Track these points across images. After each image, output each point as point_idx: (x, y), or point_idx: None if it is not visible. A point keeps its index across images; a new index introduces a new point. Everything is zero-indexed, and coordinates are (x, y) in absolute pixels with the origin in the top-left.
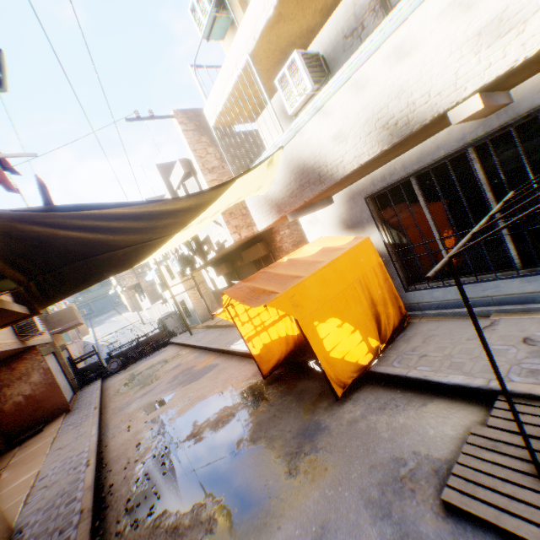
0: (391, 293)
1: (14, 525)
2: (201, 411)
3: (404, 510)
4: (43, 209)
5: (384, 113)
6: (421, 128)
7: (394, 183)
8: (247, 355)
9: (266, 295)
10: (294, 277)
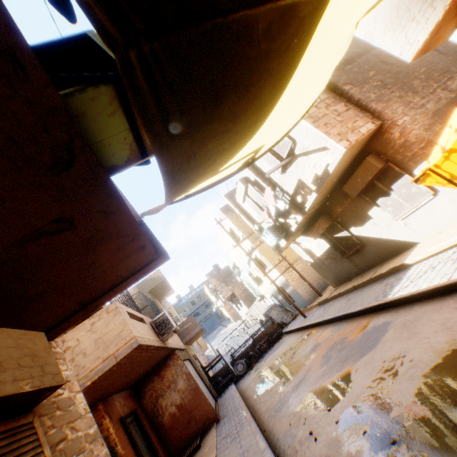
0: None
1: None
2: None
3: None
4: None
5: None
6: None
7: None
8: (444, 289)
9: None
10: None
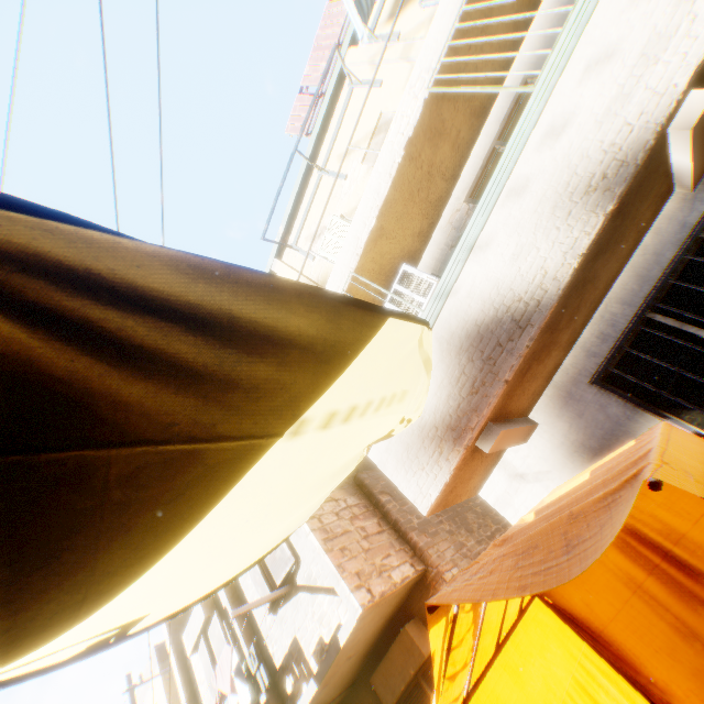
0: None
1: None
2: None
3: None
4: None
5: (574, 182)
6: (644, 162)
7: (627, 329)
8: None
9: (594, 516)
10: (613, 476)
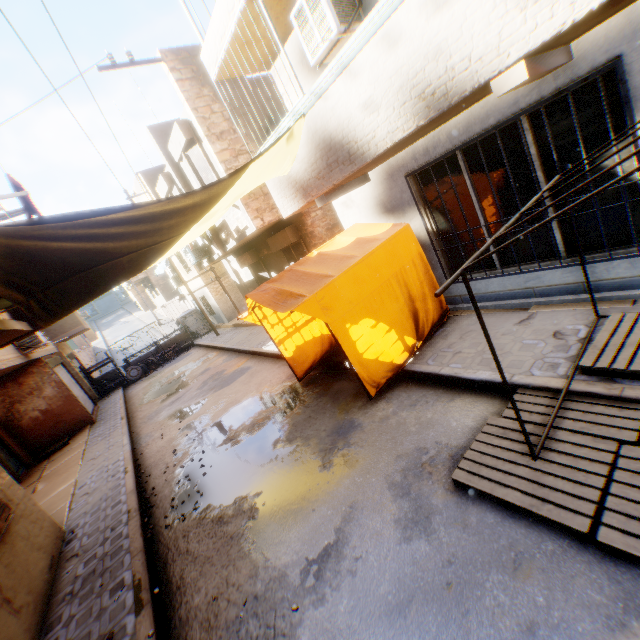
0: (432, 286)
1: (65, 528)
2: (235, 416)
3: (421, 490)
4: (30, 223)
5: (420, 79)
6: (461, 101)
7: (438, 158)
8: (281, 357)
9: (293, 299)
10: (323, 276)
